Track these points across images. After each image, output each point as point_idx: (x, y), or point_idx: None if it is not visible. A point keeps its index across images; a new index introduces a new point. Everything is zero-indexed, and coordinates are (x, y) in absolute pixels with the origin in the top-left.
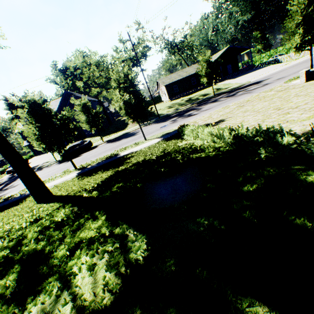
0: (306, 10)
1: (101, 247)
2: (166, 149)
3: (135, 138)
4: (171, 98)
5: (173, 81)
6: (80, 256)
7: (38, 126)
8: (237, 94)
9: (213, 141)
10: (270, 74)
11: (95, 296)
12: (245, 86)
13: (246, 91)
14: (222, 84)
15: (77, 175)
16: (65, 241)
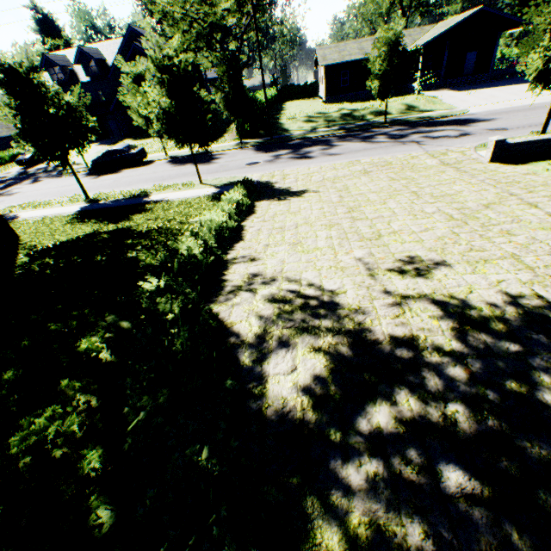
0: None
1: None
2: (173, 220)
3: (202, 170)
4: (331, 97)
5: (343, 61)
6: None
7: (19, 115)
8: (407, 137)
9: None
10: (512, 107)
11: None
12: (446, 120)
13: (424, 137)
14: (429, 97)
15: (77, 211)
16: None
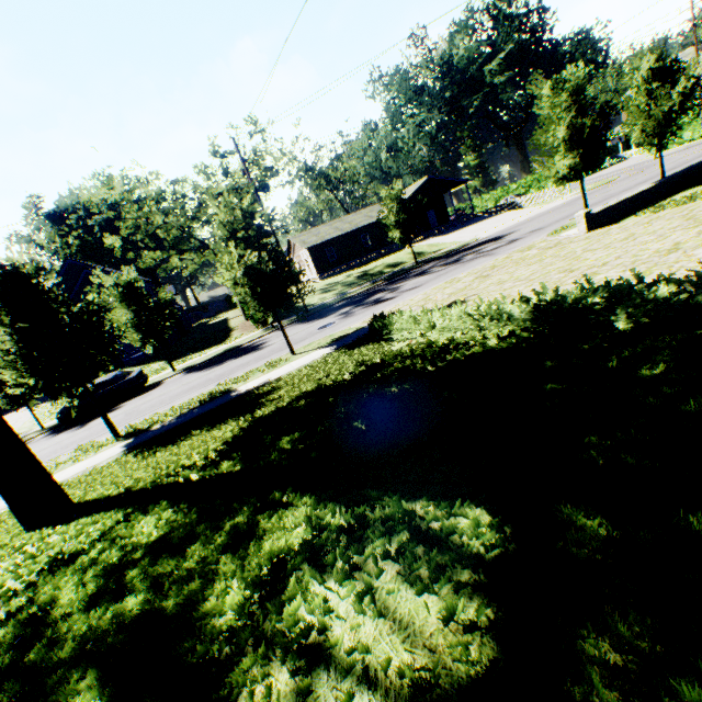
0: (565, 116)
1: (352, 554)
2: (364, 360)
3: (262, 354)
4: (324, 273)
5: (326, 240)
6: (305, 588)
7: (20, 330)
8: (464, 259)
9: (481, 326)
10: (512, 225)
11: (433, 652)
12: (473, 245)
13: (479, 253)
14: (426, 244)
15: (126, 450)
16: (222, 572)
